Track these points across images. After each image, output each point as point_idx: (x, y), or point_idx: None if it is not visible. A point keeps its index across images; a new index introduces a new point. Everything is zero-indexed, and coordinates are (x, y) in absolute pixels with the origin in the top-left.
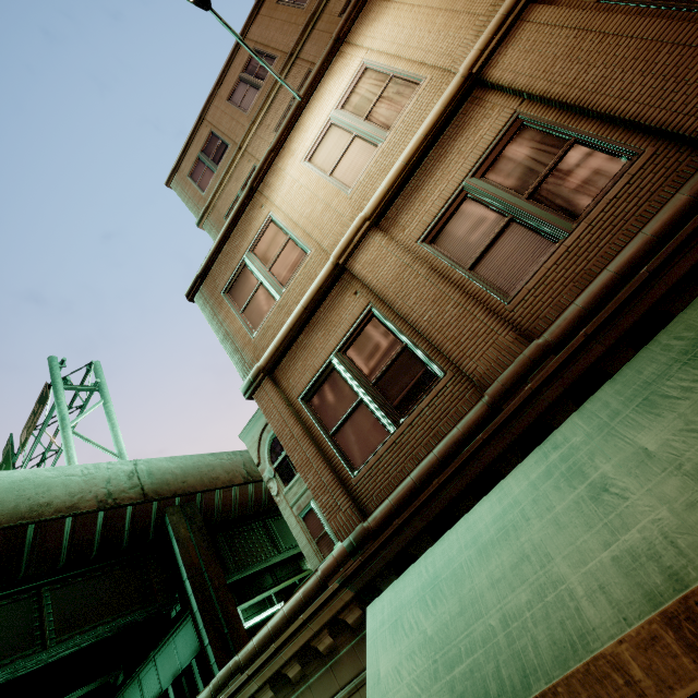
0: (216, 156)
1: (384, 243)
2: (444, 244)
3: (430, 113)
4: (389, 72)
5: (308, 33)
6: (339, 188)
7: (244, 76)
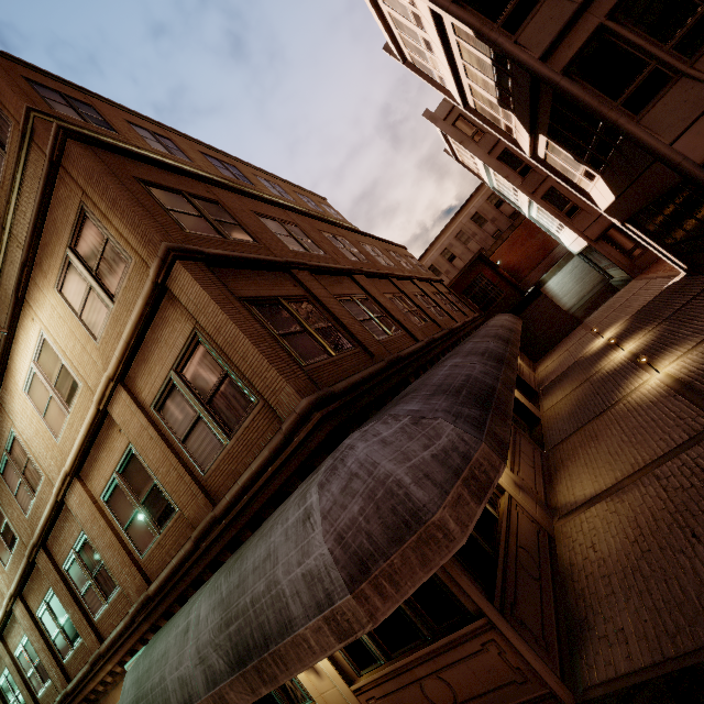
0: None
1: (4, 648)
2: (21, 662)
3: (0, 613)
4: None
5: None
6: None
7: None
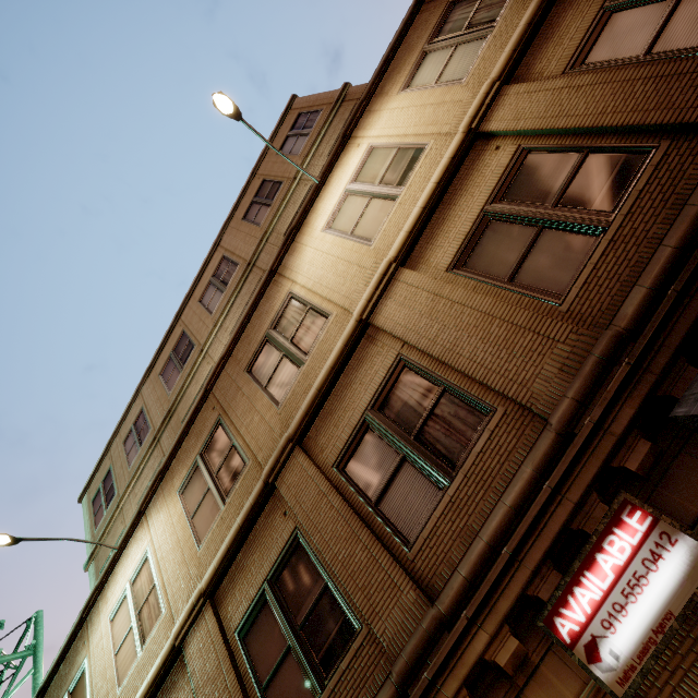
0: (108, 496)
1: None
2: None
3: (155, 662)
4: (155, 577)
5: (166, 423)
6: (116, 678)
7: (134, 429)
